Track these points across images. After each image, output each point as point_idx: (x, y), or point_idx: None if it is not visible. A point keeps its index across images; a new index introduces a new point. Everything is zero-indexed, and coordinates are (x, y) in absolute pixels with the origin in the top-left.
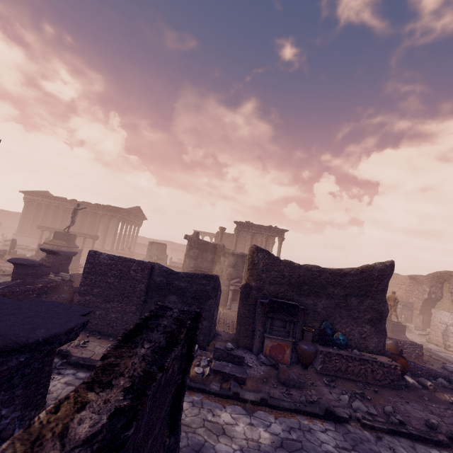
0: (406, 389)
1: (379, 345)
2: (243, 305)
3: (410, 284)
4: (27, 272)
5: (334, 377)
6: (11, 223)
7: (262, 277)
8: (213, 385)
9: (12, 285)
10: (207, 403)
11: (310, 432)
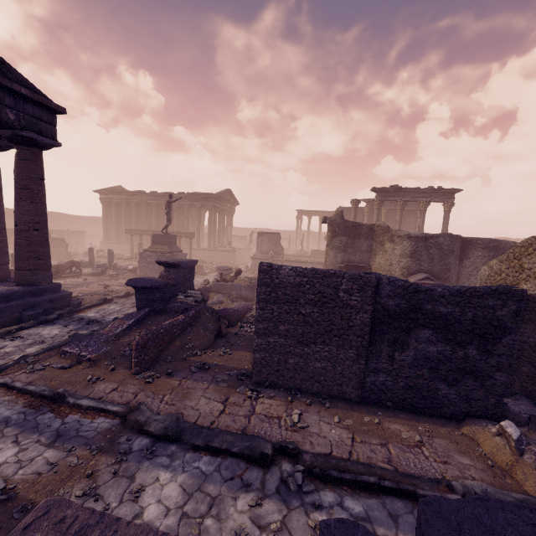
0: None
1: None
2: None
3: None
4: (154, 296)
5: None
6: (93, 230)
7: None
8: None
9: (141, 317)
10: None
11: None
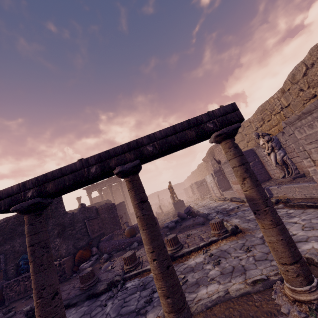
0: (74, 276)
1: (68, 249)
2: None
3: (206, 165)
4: None
5: (7, 303)
6: None
7: None
8: None
9: None
10: None
11: None
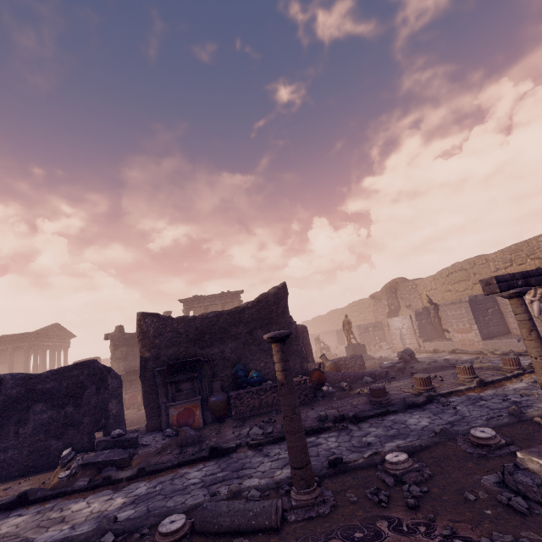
0: (321, 398)
1: (296, 368)
2: (142, 382)
3: (374, 303)
4: None
5: (246, 417)
6: None
7: (156, 343)
8: (79, 482)
9: None
10: (62, 504)
11: (182, 476)
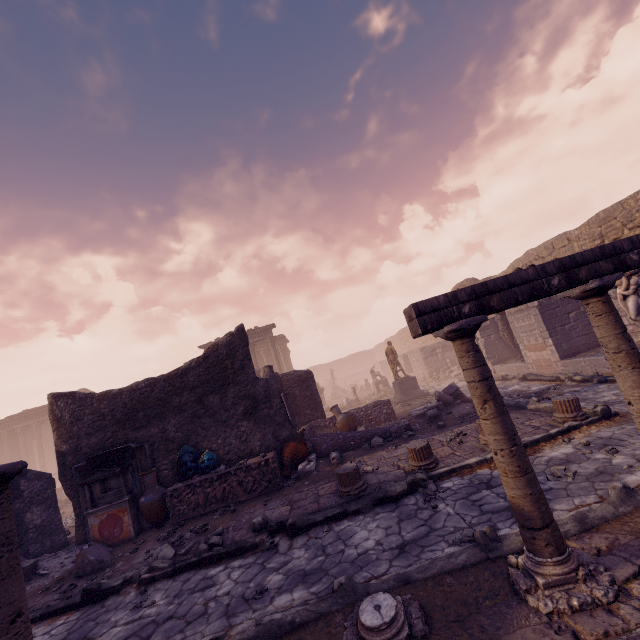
0: (292, 483)
1: (266, 440)
2: (62, 484)
3: None
4: None
5: (182, 521)
6: None
7: (74, 431)
8: None
9: None
10: None
11: None
